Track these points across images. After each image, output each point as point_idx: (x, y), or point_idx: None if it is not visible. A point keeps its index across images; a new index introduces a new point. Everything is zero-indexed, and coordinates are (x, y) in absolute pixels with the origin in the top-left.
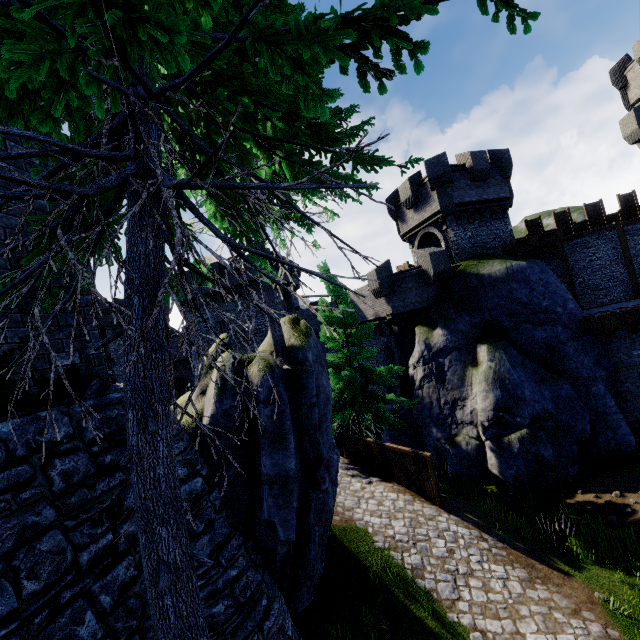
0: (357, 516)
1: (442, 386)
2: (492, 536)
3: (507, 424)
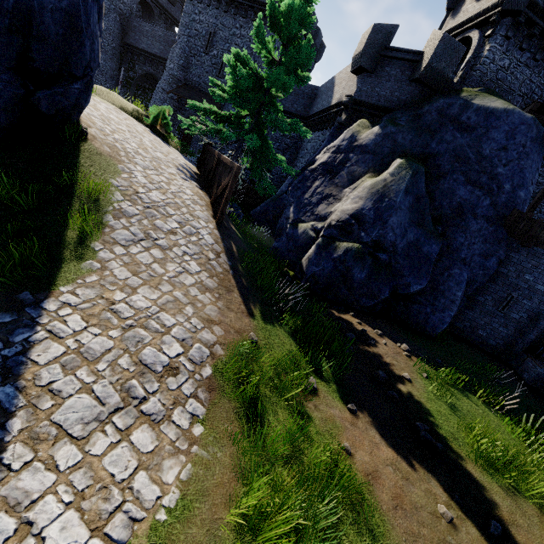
0: (130, 166)
1: (331, 178)
2: (229, 261)
3: (350, 233)
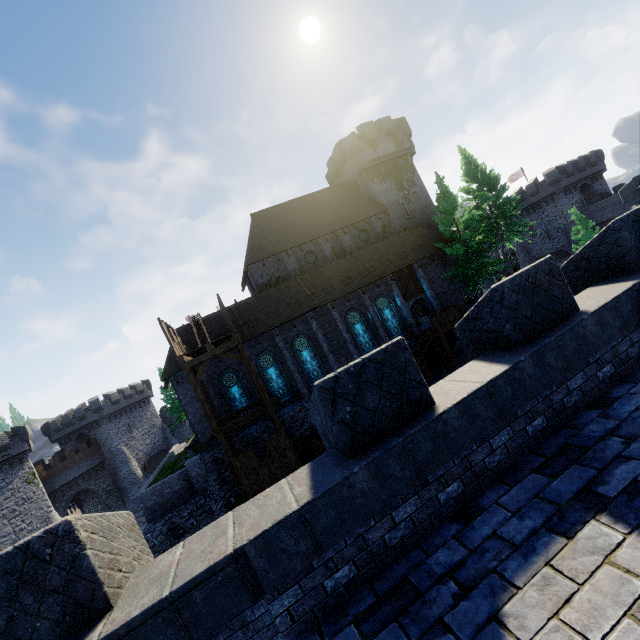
0: None
1: None
2: None
3: None
